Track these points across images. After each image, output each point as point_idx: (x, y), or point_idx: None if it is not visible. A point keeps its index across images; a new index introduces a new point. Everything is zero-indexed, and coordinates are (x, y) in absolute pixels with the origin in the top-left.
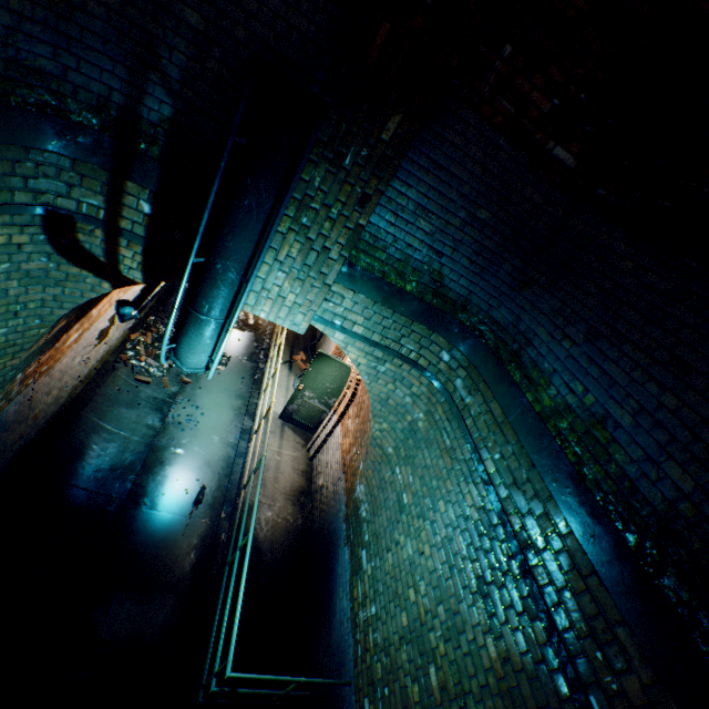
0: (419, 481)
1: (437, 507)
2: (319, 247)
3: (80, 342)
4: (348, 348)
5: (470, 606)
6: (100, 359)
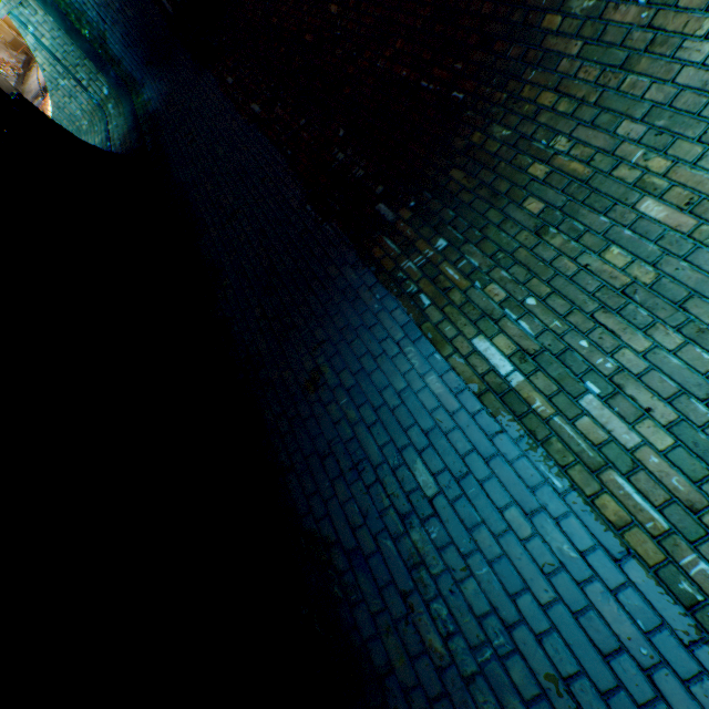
0: None
1: None
2: None
3: None
4: (38, 53)
5: None
6: None
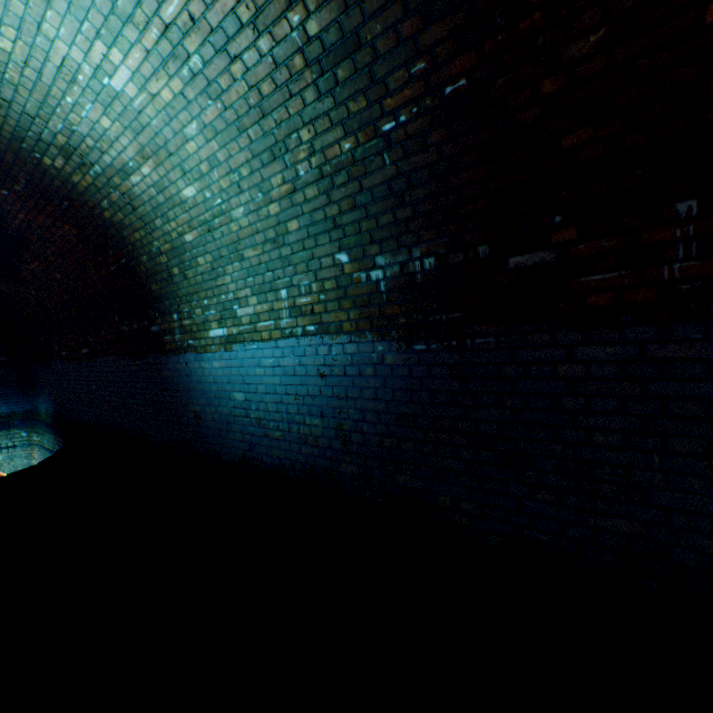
0: None
1: None
2: None
3: None
4: None
5: None
6: None
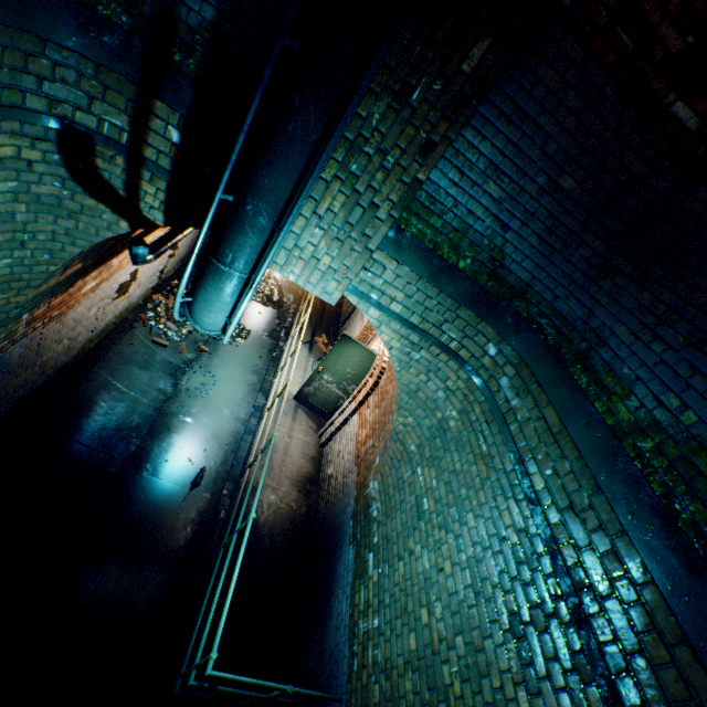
0: (444, 487)
1: (464, 520)
2: (366, 203)
3: (97, 292)
4: (381, 328)
5: (498, 646)
6: (118, 315)
